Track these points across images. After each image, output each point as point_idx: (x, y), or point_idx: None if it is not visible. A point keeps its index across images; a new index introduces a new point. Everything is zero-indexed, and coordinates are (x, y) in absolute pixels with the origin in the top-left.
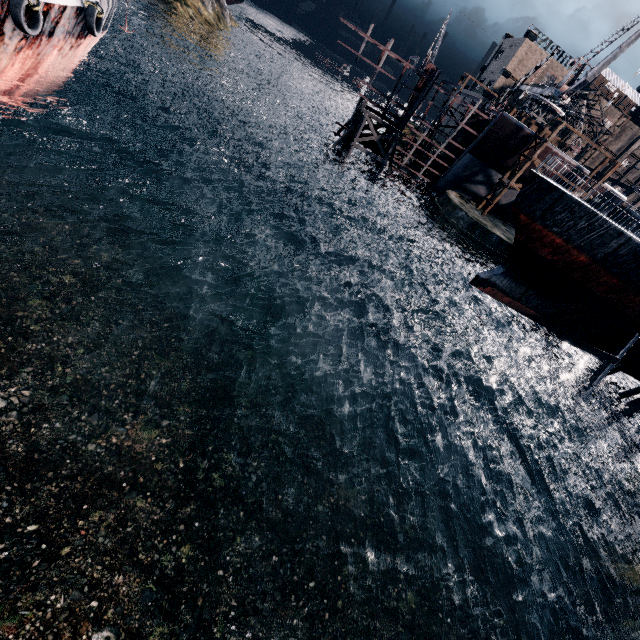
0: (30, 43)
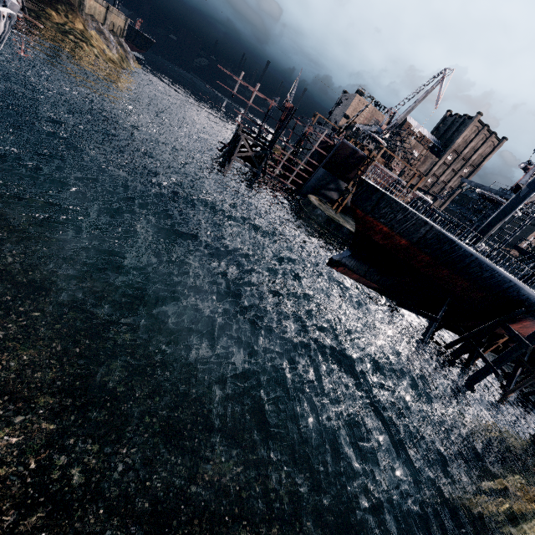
0: None
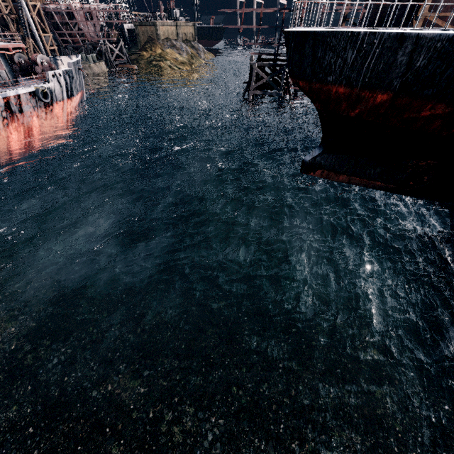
0: (11, 120)
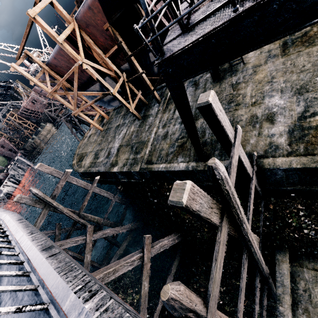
0: None
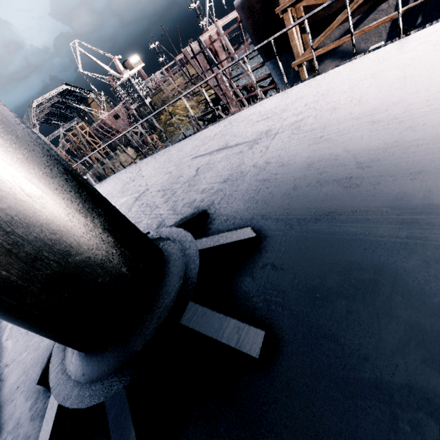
0: None
